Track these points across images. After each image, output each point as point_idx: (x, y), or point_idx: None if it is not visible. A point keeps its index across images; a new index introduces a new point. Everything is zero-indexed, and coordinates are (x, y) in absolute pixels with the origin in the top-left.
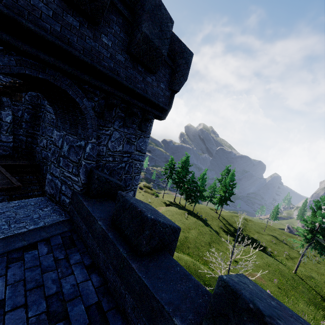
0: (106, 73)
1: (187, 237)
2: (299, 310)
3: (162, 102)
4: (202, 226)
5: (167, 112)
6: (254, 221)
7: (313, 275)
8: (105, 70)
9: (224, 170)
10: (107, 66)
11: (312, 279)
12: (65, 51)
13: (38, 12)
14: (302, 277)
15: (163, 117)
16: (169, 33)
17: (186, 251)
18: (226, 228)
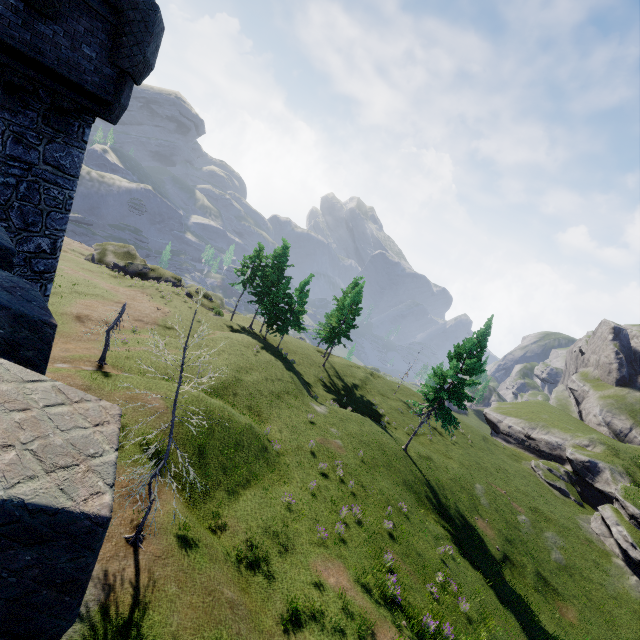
0: None
1: (241, 380)
2: (377, 488)
3: (94, 85)
4: (279, 368)
5: (113, 109)
6: (386, 379)
7: (434, 457)
8: None
9: (351, 284)
10: None
11: (428, 461)
12: None
13: None
14: (413, 456)
15: (104, 115)
16: None
17: (230, 398)
18: (330, 382)
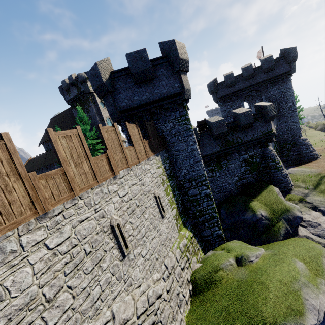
0: (260, 81)
1: None
2: None
3: (285, 70)
4: None
5: (291, 71)
6: None
7: None
8: (260, 81)
9: None
10: (260, 80)
11: None
12: (251, 85)
13: (247, 84)
14: None
15: (290, 73)
16: (272, 59)
17: None
18: None
